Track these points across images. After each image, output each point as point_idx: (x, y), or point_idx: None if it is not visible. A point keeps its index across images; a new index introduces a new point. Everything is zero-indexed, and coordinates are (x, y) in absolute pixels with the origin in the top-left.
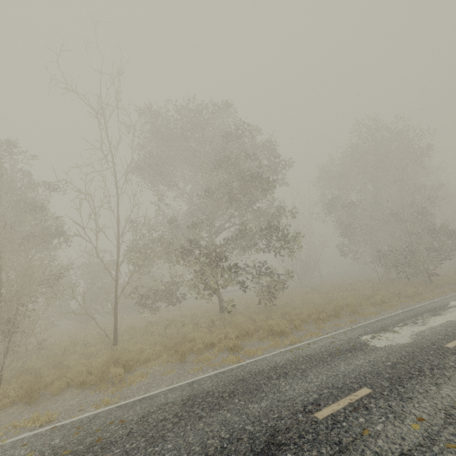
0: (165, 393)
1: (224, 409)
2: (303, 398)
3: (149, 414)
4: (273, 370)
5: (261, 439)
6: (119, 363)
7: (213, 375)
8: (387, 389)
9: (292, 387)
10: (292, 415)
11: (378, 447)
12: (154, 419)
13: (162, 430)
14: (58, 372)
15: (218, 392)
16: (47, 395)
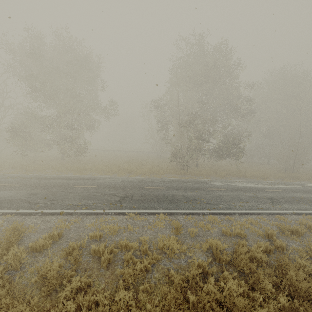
0: None
1: None
2: None
3: None
4: None
5: None
6: None
7: None
8: None
9: None
10: None
11: None
12: None
13: None
14: None
15: None
16: None
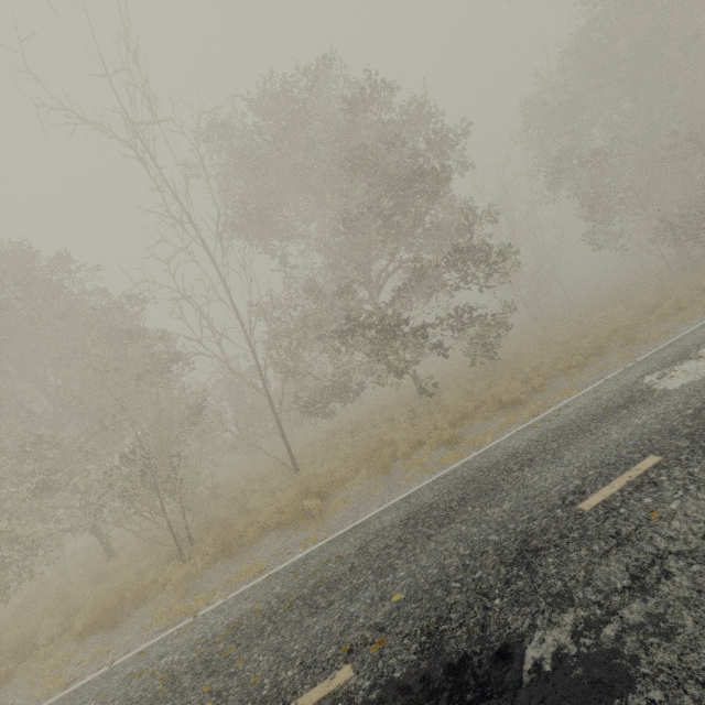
0: (378, 517)
1: (456, 522)
2: (560, 488)
3: (367, 544)
4: (512, 459)
5: (510, 548)
6: (311, 492)
7: (432, 482)
8: (687, 451)
9: (542, 476)
10: (547, 513)
11: (673, 531)
12: (374, 548)
13: (387, 559)
14: (247, 519)
15: (443, 502)
16: (246, 544)
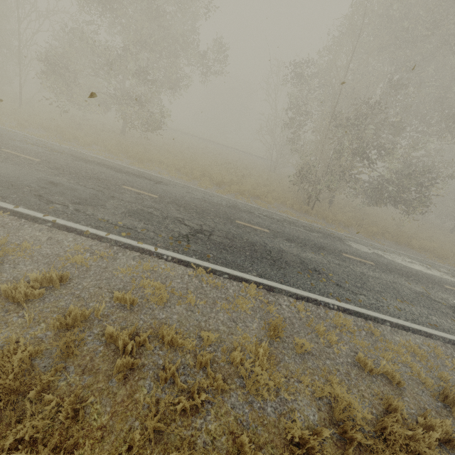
0: None
1: None
2: None
3: None
4: None
5: None
6: None
7: None
8: None
9: None
10: None
11: None
12: None
13: None
14: None
15: None
16: None
